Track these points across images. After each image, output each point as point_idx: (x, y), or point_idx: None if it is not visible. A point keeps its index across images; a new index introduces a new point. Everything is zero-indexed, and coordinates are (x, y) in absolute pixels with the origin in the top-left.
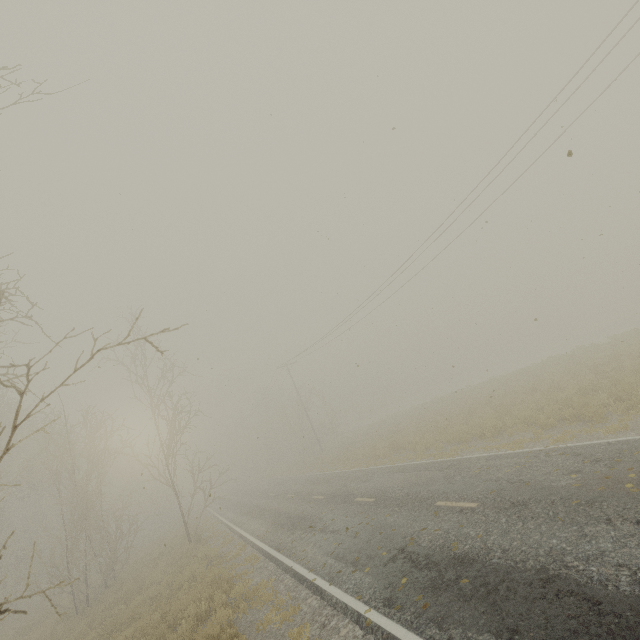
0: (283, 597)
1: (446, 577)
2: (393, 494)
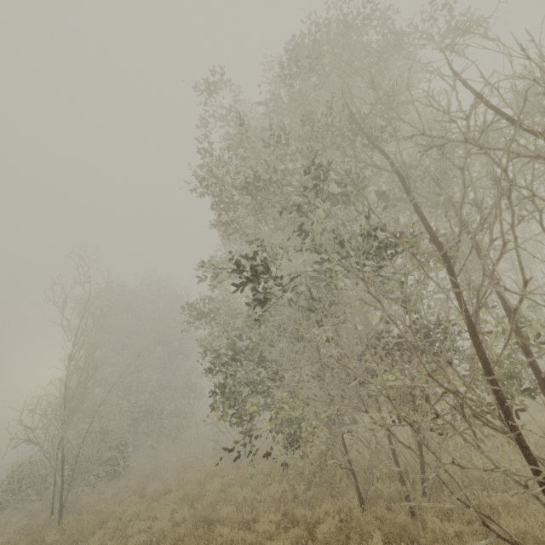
0: None
1: None
2: None
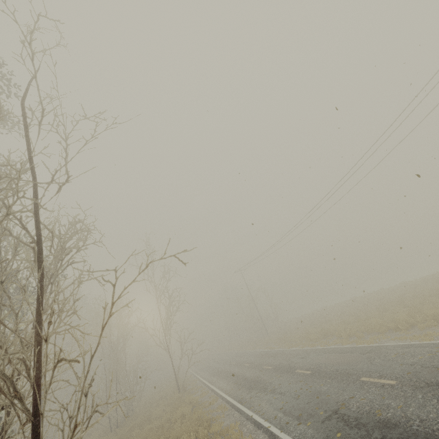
0: (247, 437)
1: (373, 436)
2: (325, 369)
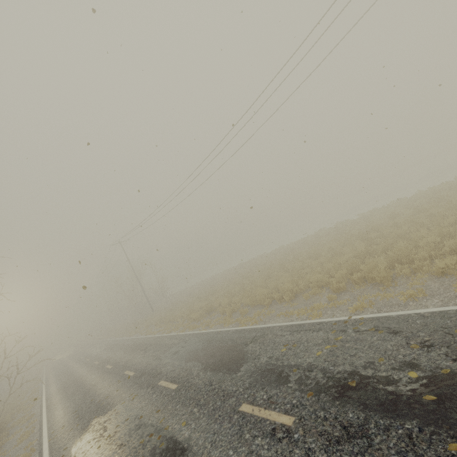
0: None
1: None
2: (196, 379)
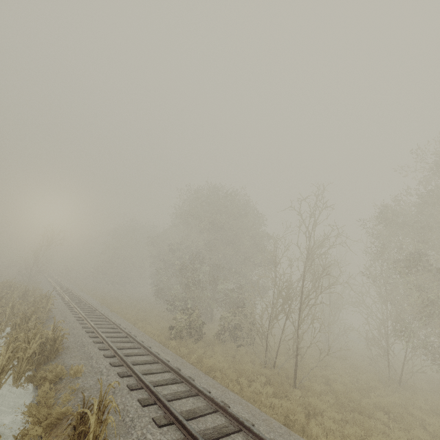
0: None
1: None
2: None
